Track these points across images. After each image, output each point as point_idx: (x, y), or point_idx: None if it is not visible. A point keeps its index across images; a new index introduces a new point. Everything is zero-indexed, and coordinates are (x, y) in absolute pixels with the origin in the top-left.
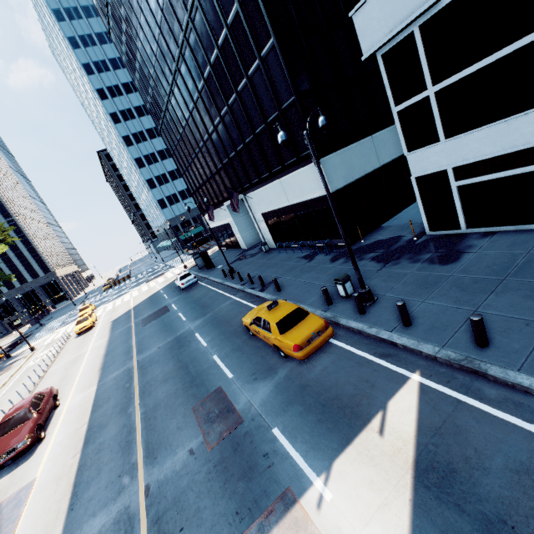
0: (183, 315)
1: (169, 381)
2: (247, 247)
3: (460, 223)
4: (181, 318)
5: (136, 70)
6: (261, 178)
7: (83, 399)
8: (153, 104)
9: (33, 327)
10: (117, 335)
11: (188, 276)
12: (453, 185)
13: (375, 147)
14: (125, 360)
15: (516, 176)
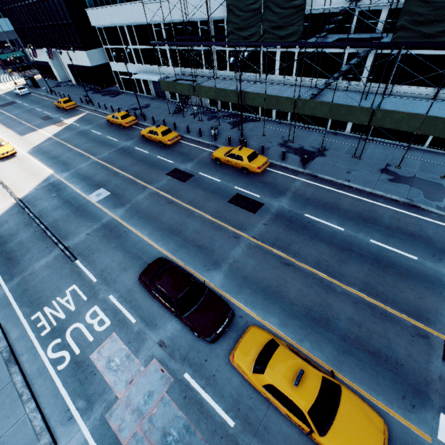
0: (27, 104)
1: (30, 116)
2: (62, 81)
3: (124, 88)
4: (26, 105)
5: None
6: (64, 46)
7: None
8: None
9: None
10: None
11: (24, 89)
12: (120, 76)
13: None
14: (3, 115)
15: (128, 78)
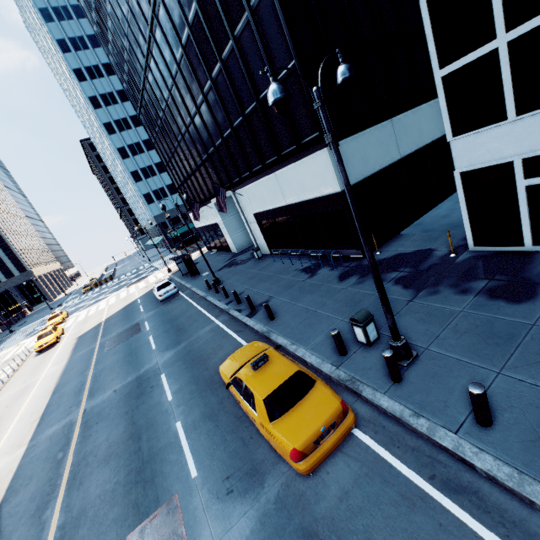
0: (153, 341)
1: (111, 463)
2: (238, 251)
3: (525, 237)
4: (150, 345)
5: (108, 41)
6: (252, 172)
7: (3, 470)
8: (129, 83)
9: (3, 333)
10: (76, 361)
11: (168, 286)
12: (520, 184)
13: (396, 133)
14: (72, 405)
15: None
